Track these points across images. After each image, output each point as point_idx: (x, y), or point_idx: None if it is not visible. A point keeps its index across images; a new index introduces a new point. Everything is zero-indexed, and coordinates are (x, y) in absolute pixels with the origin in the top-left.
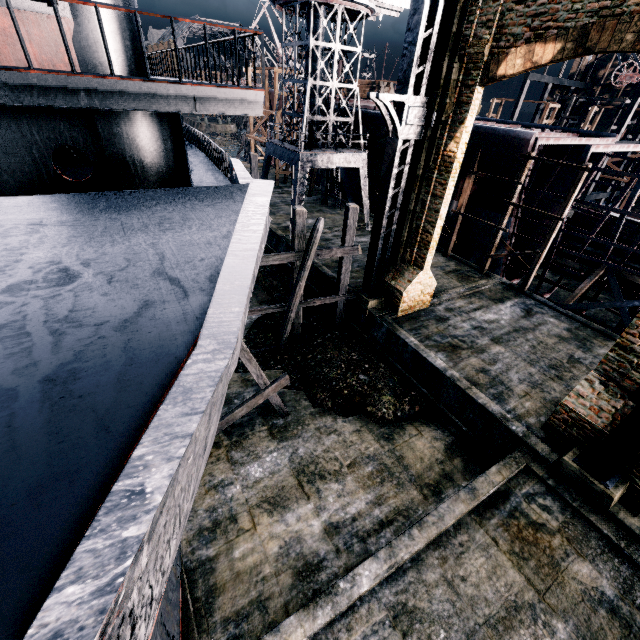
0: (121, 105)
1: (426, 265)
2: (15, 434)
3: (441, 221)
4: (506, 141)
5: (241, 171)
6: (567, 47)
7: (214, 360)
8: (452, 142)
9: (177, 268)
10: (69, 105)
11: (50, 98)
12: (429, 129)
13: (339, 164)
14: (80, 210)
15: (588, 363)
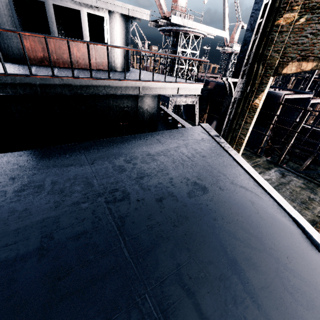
0: (151, 92)
1: (239, 153)
2: (295, 279)
3: (248, 133)
4: (269, 96)
5: (171, 113)
6: (319, 65)
7: (316, 234)
8: (257, 99)
9: (237, 180)
10: (133, 93)
11: (127, 90)
12: (245, 93)
13: (186, 102)
14: (155, 145)
15: (318, 200)
